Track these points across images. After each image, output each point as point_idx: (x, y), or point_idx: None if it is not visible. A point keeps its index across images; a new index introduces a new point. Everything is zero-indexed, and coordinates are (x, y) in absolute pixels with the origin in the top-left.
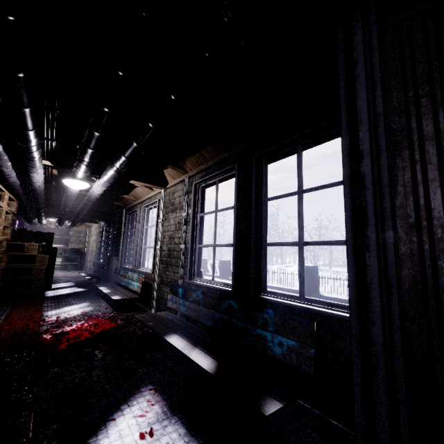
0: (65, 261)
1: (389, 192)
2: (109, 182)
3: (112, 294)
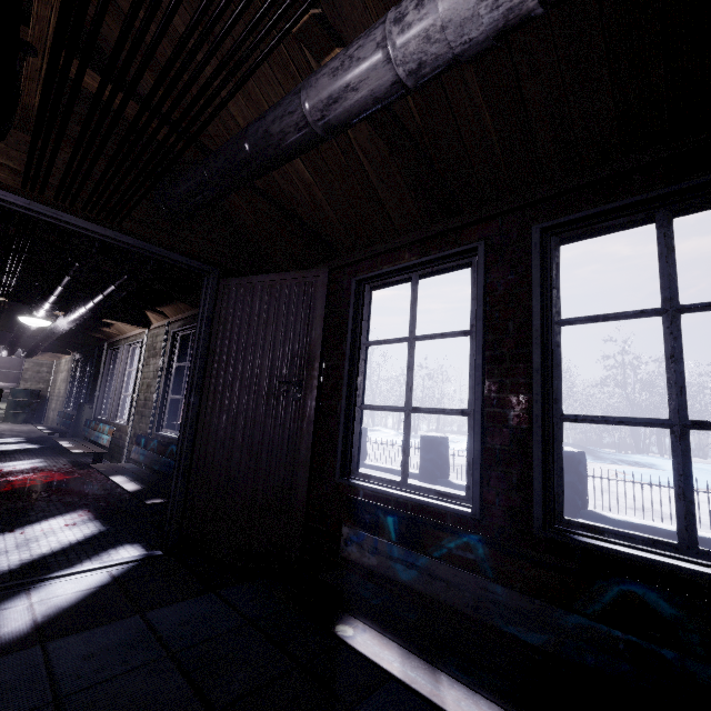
0: (12, 409)
1: (196, 378)
2: (75, 323)
3: (74, 448)
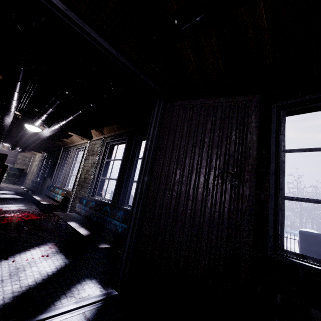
0: (9, 176)
1: (150, 164)
2: (54, 131)
3: (42, 200)
